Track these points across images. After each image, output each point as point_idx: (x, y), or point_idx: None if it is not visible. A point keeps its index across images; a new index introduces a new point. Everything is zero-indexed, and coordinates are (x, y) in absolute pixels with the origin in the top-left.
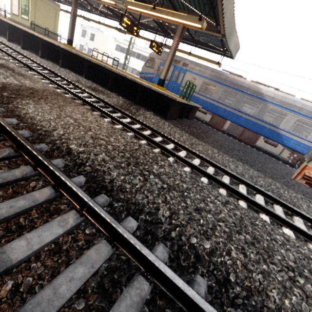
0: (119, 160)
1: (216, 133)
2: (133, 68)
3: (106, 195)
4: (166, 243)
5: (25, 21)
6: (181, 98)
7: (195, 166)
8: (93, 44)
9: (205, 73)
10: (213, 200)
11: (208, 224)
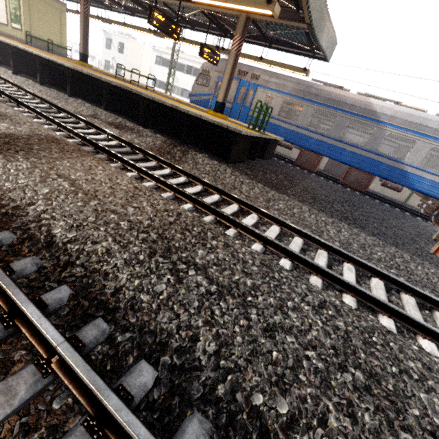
0: (136, 247)
1: (307, 178)
2: (183, 88)
3: (104, 320)
4: (207, 409)
5: (17, 32)
6: (251, 129)
7: (270, 241)
8: (123, 57)
9: (286, 87)
10: (298, 303)
11: (286, 360)
